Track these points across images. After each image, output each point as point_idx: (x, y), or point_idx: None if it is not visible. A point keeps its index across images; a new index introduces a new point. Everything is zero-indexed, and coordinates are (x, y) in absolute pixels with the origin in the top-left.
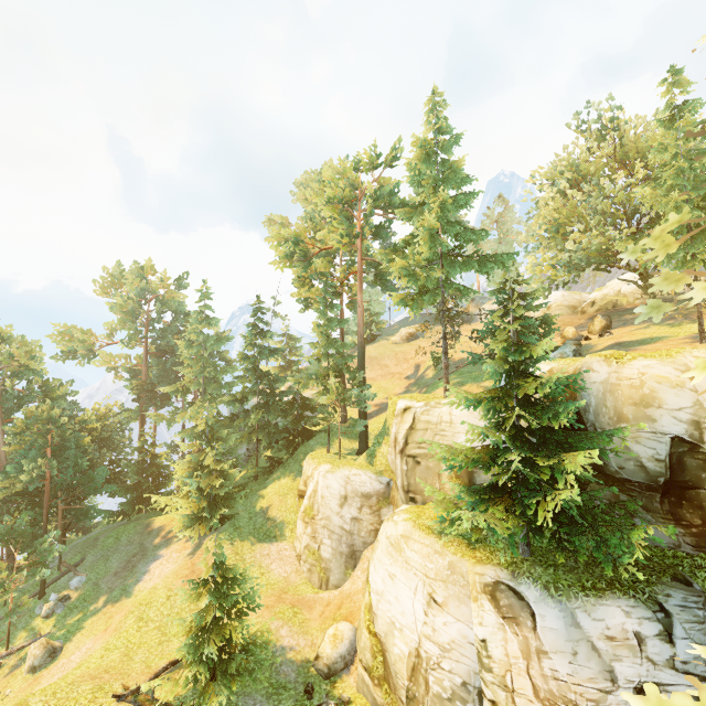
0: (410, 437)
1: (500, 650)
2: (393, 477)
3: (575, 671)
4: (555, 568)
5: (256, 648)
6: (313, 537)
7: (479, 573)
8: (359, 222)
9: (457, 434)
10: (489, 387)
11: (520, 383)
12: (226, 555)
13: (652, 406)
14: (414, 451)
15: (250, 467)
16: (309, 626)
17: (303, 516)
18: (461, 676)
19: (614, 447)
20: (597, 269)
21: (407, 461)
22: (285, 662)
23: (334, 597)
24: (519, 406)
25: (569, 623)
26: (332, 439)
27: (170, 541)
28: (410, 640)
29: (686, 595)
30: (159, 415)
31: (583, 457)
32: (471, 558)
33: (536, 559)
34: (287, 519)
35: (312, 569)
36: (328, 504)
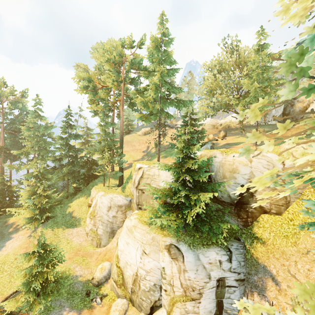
0: (141, 181)
1: (169, 271)
2: (133, 197)
3: (196, 276)
4: (194, 237)
5: (62, 278)
6: (94, 225)
7: (164, 240)
8: (123, 74)
9: (161, 180)
10: (177, 159)
11: (187, 161)
12: (49, 235)
13: (236, 173)
14: (142, 187)
15: (64, 192)
16: (90, 264)
17: (90, 216)
18: (154, 282)
19: (220, 189)
20: (224, 111)
21: (139, 192)
22: (77, 282)
23: (103, 250)
24: (186, 171)
25: (196, 259)
26: (106, 179)
27: (18, 229)
28: (134, 269)
29: (238, 244)
30: (11, 165)
31: (208, 195)
32: (161, 234)
33: (187, 233)
34: (82, 216)
35: (93, 239)
36: (102, 210)
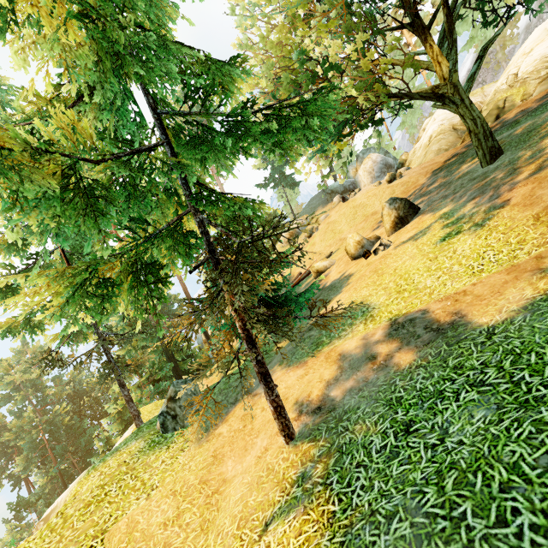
0: None
1: None
2: None
3: None
4: None
5: None
6: None
7: None
8: None
9: None
10: None
11: None
12: None
13: None
14: None
15: None
16: None
17: None
18: None
19: None
20: (360, 127)
21: None
22: None
23: None
24: None
25: None
26: None
27: None
28: None
29: None
30: None
31: None
32: None
33: None
34: None
35: None
36: None
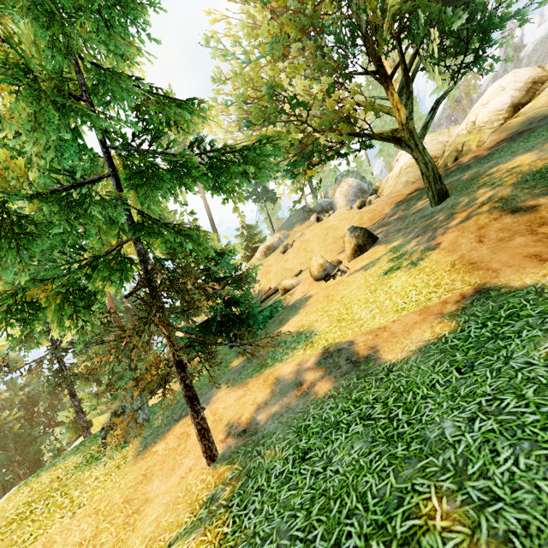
0: None
1: None
2: None
3: None
4: None
5: None
6: None
7: None
8: None
9: None
10: None
11: None
12: None
13: None
14: None
15: None
16: None
17: None
18: None
19: None
20: (327, 159)
21: None
22: None
23: None
24: None
25: None
26: None
27: None
28: None
29: None
30: None
31: None
32: None
33: None
34: None
35: None
36: None
